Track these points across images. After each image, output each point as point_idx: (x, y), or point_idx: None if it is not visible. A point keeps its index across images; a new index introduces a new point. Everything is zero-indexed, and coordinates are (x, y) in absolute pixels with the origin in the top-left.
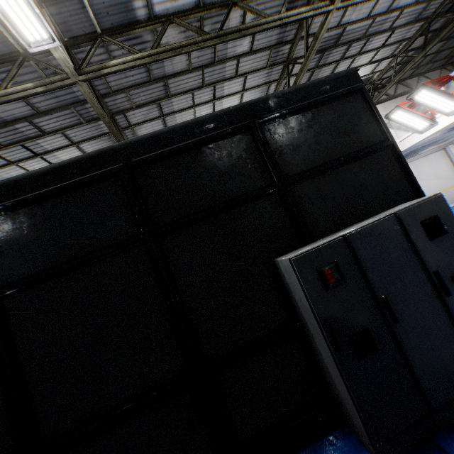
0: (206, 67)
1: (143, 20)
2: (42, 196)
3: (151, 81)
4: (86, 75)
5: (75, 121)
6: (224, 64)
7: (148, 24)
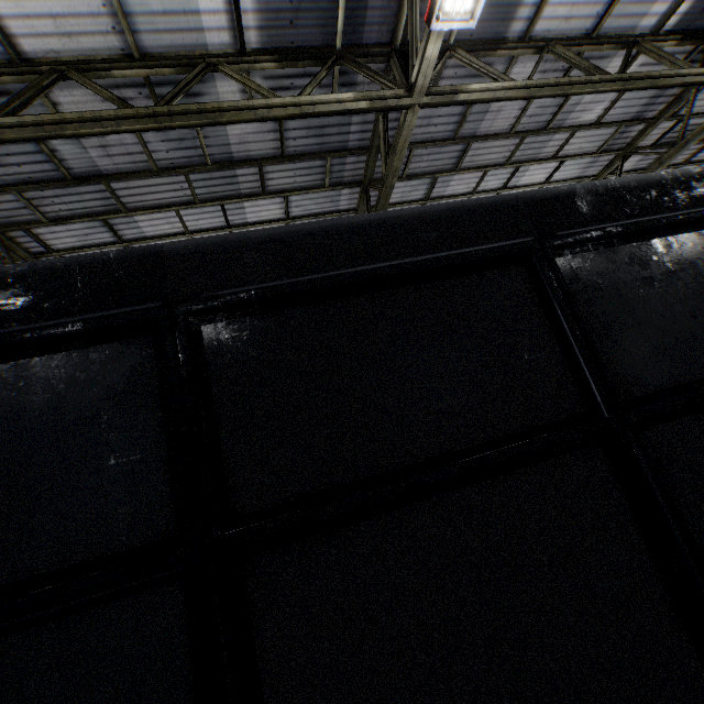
0: (531, 134)
1: (512, 39)
2: (663, 224)
3: (452, 140)
4: (434, 97)
5: (315, 182)
6: (552, 135)
7: (519, 46)
